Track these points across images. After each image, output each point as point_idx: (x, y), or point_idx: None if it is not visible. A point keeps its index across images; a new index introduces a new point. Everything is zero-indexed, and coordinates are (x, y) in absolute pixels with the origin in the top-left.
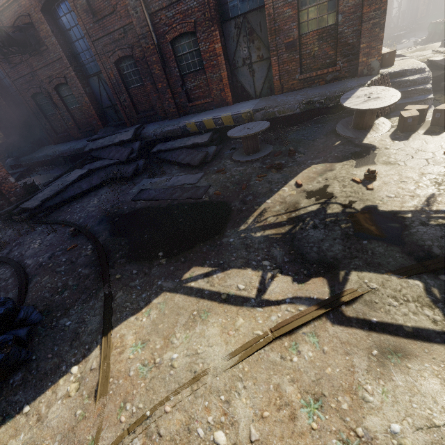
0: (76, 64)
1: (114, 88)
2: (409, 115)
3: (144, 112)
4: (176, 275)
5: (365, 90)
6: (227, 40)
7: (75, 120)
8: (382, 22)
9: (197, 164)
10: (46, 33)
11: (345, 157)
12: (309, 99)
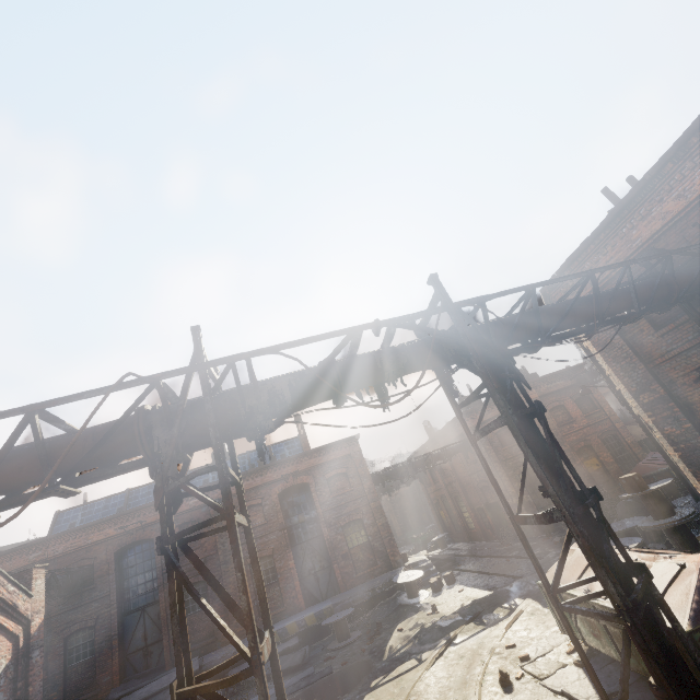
0: (120, 600)
1: (167, 618)
2: (434, 581)
3: (198, 642)
4: (365, 689)
5: (404, 573)
6: (295, 558)
7: (65, 686)
8: (392, 538)
9: (301, 662)
10: (105, 572)
11: (416, 611)
12: (371, 587)
